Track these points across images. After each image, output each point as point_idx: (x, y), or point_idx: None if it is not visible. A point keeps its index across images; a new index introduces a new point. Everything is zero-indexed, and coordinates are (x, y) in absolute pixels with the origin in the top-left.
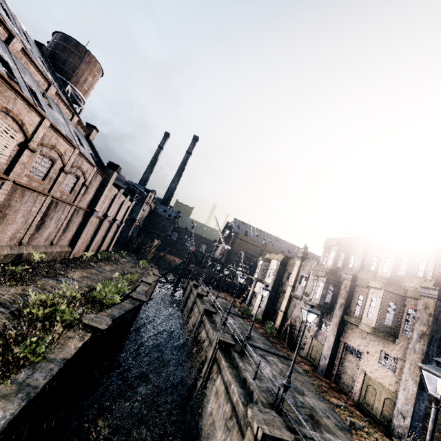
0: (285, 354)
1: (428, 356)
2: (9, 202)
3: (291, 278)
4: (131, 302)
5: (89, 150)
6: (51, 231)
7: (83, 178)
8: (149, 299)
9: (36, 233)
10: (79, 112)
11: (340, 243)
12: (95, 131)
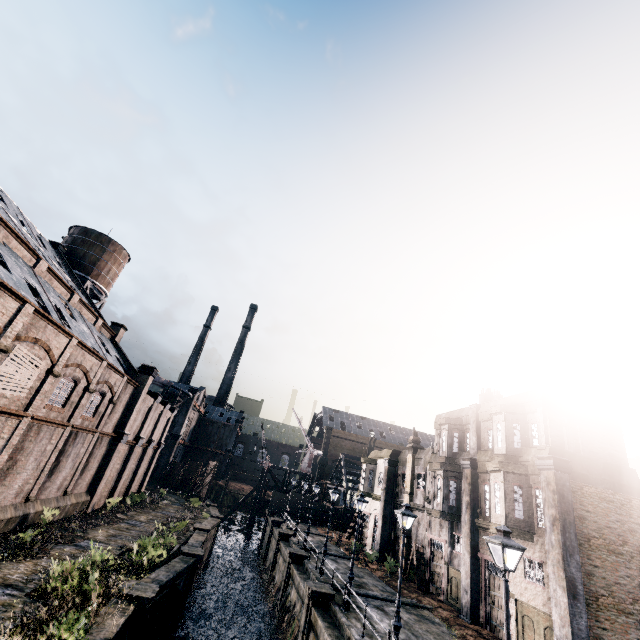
0: (414, 600)
1: (567, 548)
2: (23, 444)
3: (405, 480)
4: (183, 560)
5: (116, 356)
6: (66, 474)
7: (109, 393)
8: (208, 560)
9: (48, 480)
10: (100, 307)
11: (449, 419)
12: (123, 330)
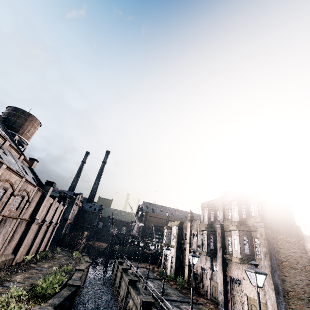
0: (194, 300)
1: (273, 268)
2: None
3: (187, 237)
4: (69, 289)
5: (31, 176)
6: None
7: (27, 196)
8: (83, 285)
9: None
10: (23, 150)
11: (209, 205)
12: (36, 162)
